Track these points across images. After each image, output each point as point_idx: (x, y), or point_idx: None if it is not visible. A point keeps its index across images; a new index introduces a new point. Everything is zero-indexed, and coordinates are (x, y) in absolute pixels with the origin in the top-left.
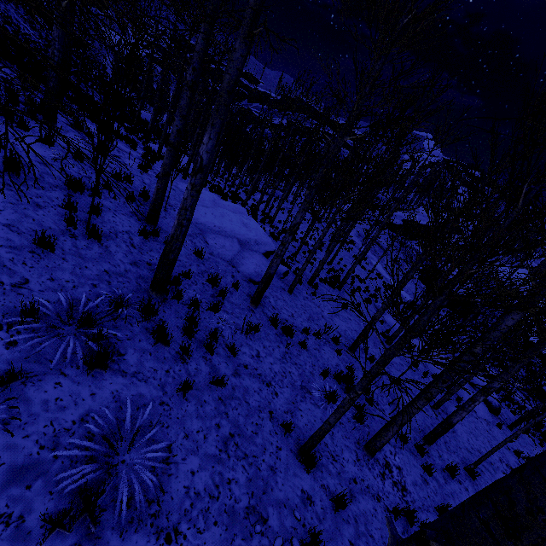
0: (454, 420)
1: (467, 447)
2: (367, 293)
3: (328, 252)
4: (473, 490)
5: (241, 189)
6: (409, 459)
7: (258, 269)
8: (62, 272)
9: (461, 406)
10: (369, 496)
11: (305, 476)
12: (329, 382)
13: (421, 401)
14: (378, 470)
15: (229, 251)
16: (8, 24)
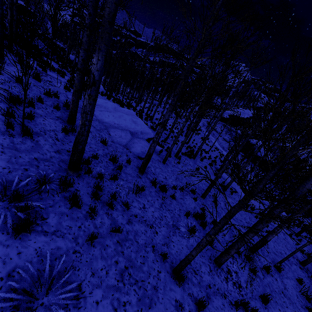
0: (268, 238)
1: (274, 251)
2: (210, 160)
3: (186, 136)
4: (280, 279)
5: (133, 101)
6: (241, 265)
7: (143, 149)
8: (0, 162)
9: (272, 230)
10: (219, 295)
11: (177, 289)
12: (190, 220)
13: (251, 234)
14: (223, 276)
15: (124, 139)
16: None
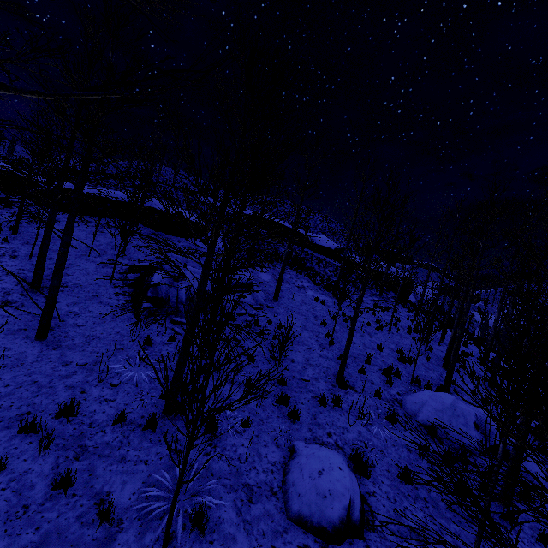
0: None
1: None
2: None
3: None
4: None
5: None
6: None
7: None
8: None
9: None
10: None
11: None
12: None
13: None
14: None
15: None
16: None
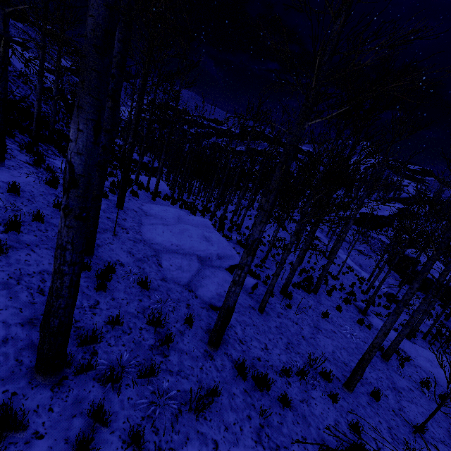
0: None
1: None
2: (343, 291)
3: (298, 258)
4: None
5: (213, 203)
6: None
7: (221, 289)
8: None
9: None
10: None
11: None
12: None
13: None
14: None
15: (185, 272)
16: (24, 102)
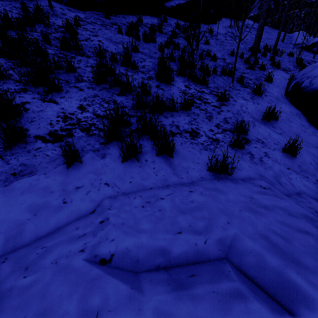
0: None
1: None
2: None
3: None
4: None
5: None
6: None
7: None
8: None
9: None
10: None
11: None
12: None
13: None
14: None
15: None
16: None
